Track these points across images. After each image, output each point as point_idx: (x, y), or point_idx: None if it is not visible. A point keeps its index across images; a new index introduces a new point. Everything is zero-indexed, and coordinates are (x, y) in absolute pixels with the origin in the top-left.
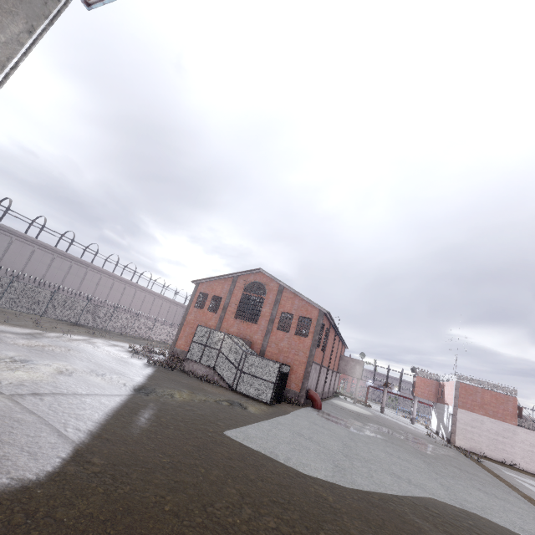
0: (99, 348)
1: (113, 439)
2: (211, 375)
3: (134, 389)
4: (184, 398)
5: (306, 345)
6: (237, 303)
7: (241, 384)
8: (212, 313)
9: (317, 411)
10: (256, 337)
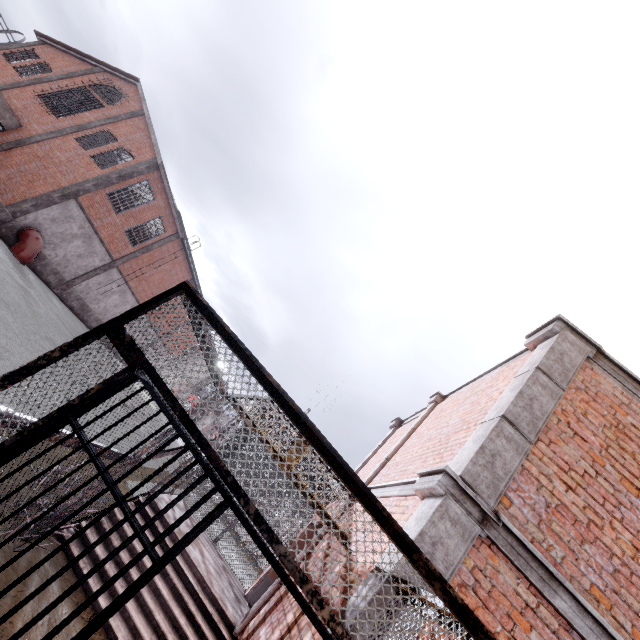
0: None
1: None
2: None
3: None
4: None
5: (89, 174)
6: (65, 88)
7: None
8: (17, 73)
9: None
10: (36, 126)
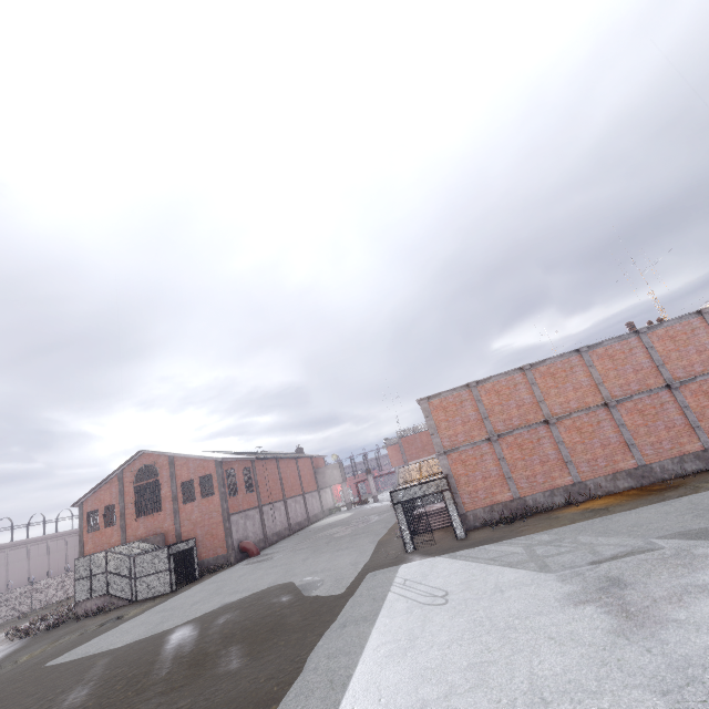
0: None
1: None
2: (109, 602)
3: None
4: (33, 655)
5: (216, 503)
6: (133, 500)
7: (140, 592)
8: (111, 527)
9: (248, 561)
10: (166, 525)
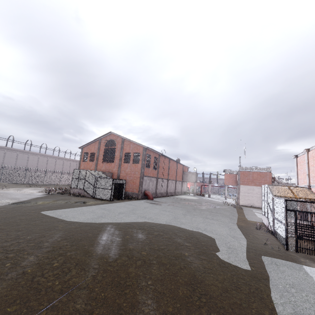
0: (21, 191)
1: None
2: (83, 193)
3: (12, 203)
4: (43, 203)
5: (139, 168)
6: (103, 153)
7: (96, 194)
8: (92, 162)
9: (147, 200)
10: (114, 170)
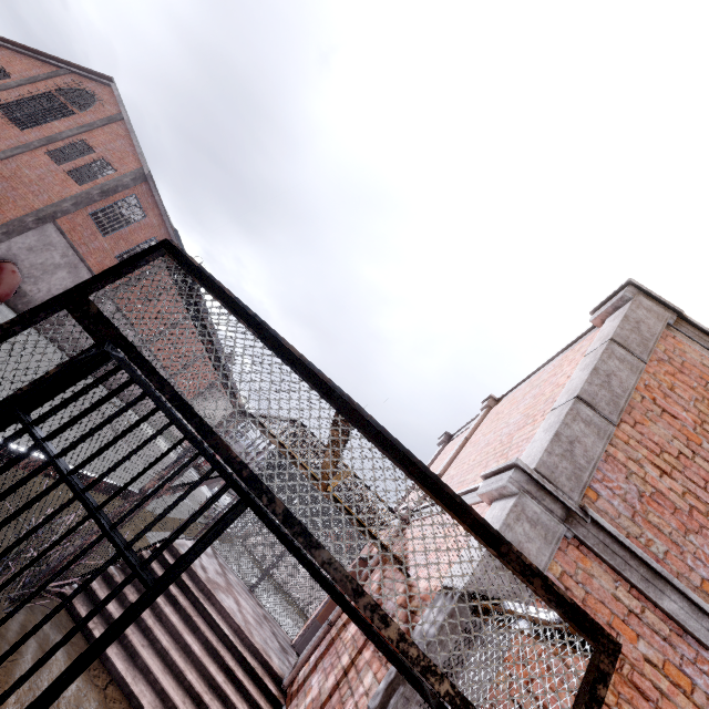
0: None
1: None
2: None
3: None
4: None
5: (66, 192)
6: (27, 95)
7: None
8: None
9: None
10: None
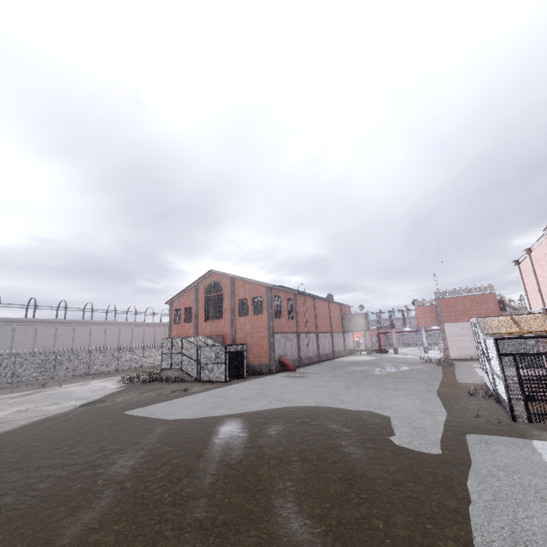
0: (88, 386)
1: (4, 437)
2: (181, 375)
3: (80, 406)
4: (125, 399)
5: (264, 321)
6: (204, 307)
7: (203, 374)
8: (188, 323)
9: (286, 373)
10: (225, 330)
